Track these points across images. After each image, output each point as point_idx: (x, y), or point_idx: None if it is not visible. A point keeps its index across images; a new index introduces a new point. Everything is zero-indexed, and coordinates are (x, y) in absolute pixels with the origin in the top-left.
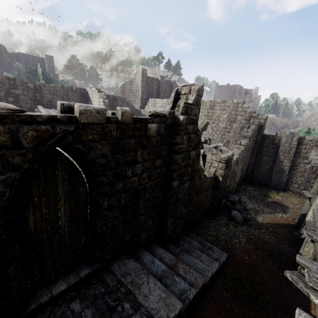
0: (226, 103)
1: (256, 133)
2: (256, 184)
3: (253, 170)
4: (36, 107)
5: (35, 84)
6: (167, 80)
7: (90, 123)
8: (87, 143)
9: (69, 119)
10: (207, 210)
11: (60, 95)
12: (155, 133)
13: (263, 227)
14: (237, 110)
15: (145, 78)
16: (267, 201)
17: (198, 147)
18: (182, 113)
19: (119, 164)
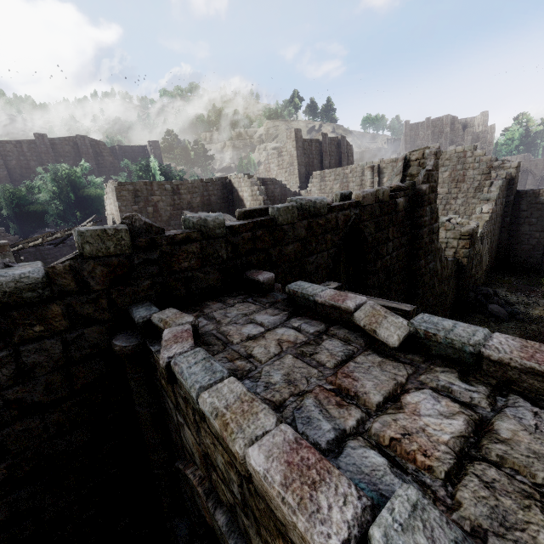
0: (445, 155)
1: (504, 192)
2: (516, 272)
3: (507, 251)
4: (175, 213)
5: (172, 184)
6: (332, 138)
7: (365, 206)
8: (363, 223)
9: (356, 204)
10: (450, 308)
11: (199, 192)
12: (402, 208)
13: (542, 320)
14: (465, 162)
15: (300, 143)
16: (541, 292)
17: (436, 220)
18: (424, 182)
19: (378, 242)
